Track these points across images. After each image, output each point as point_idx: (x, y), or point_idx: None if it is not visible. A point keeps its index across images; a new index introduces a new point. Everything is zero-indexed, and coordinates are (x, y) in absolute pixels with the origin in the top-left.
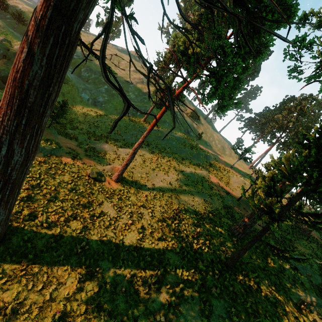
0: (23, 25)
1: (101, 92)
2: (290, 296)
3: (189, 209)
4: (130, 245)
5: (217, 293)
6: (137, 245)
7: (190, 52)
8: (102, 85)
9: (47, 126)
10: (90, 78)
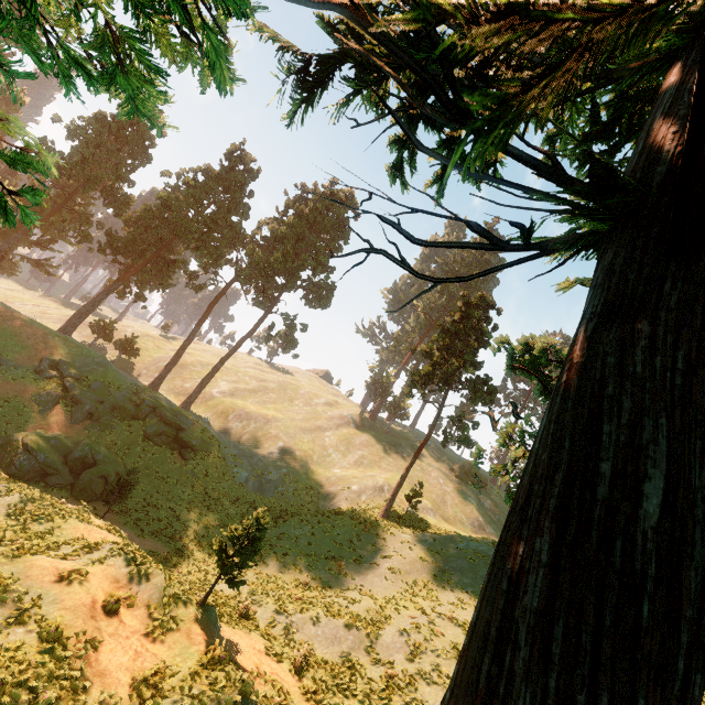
0: (131, 356)
1: (273, 457)
2: None
3: None
4: None
5: None
6: None
7: None
8: (273, 441)
9: (198, 601)
10: (247, 431)
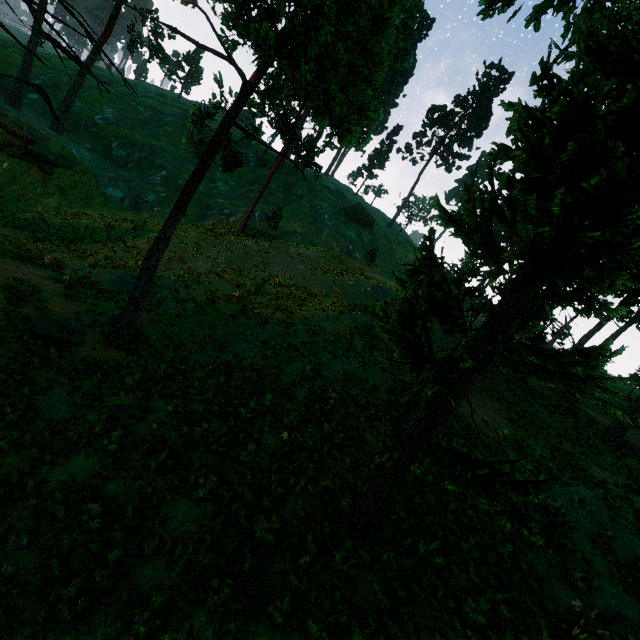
0: None
1: (153, 183)
2: (541, 602)
3: (300, 394)
4: (61, 488)
5: (284, 614)
6: (83, 487)
7: (244, 1)
8: (157, 170)
9: None
10: (131, 160)
